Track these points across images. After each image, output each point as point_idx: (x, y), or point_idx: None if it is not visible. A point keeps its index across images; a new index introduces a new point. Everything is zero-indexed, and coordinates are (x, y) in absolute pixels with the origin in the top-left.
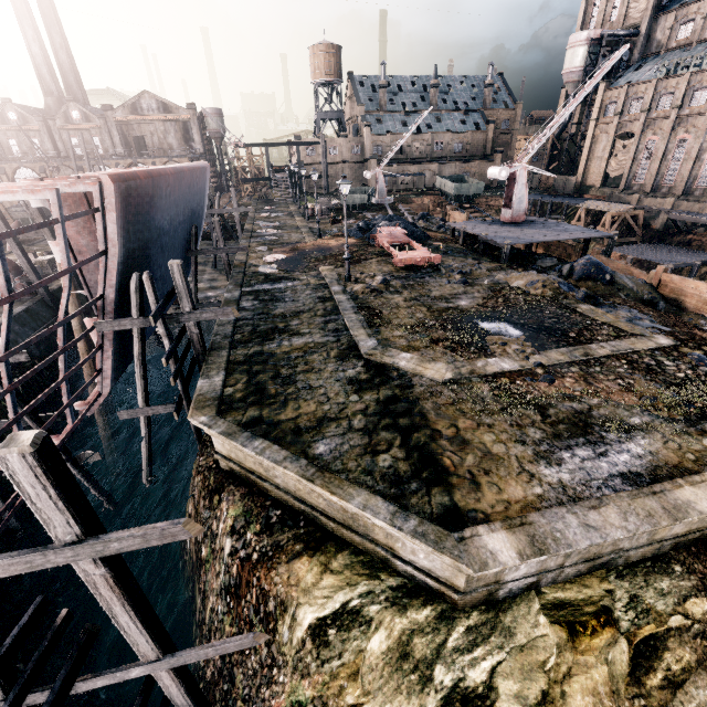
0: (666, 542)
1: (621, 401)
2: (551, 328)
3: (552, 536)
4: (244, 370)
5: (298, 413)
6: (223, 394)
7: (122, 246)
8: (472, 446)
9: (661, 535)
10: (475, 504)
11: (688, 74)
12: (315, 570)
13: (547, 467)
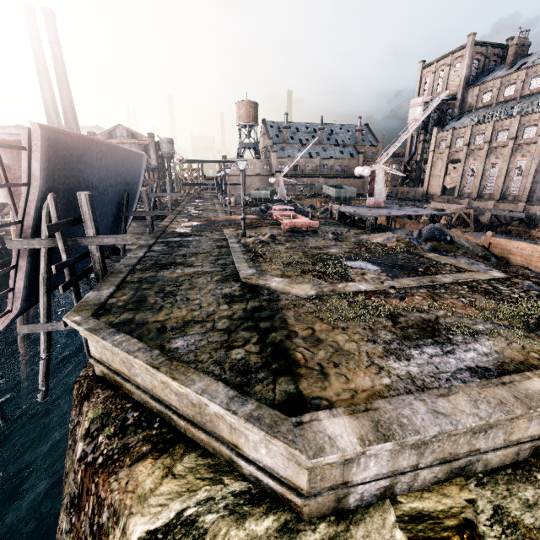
0: (524, 445)
1: (465, 313)
2: (403, 265)
3: (399, 421)
4: (134, 287)
5: (169, 317)
6: (106, 303)
7: (44, 182)
8: (325, 344)
9: (517, 435)
10: (320, 392)
11: (492, 121)
12: (156, 473)
13: (396, 361)
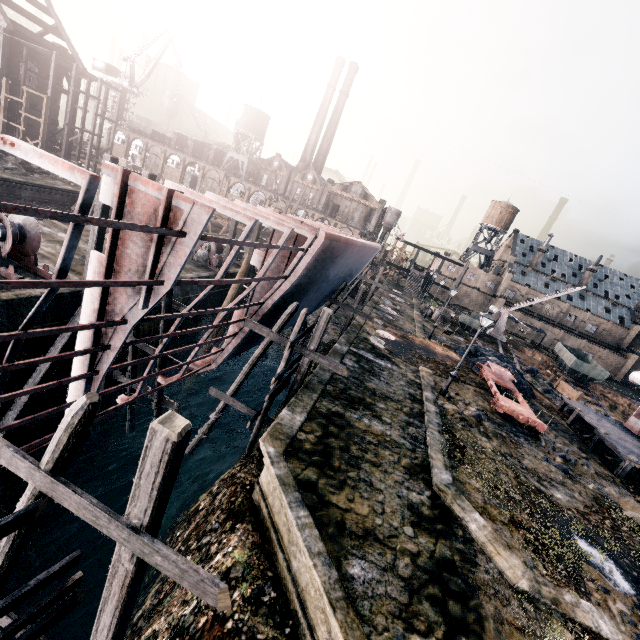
0: None
1: None
2: None
3: None
4: (322, 424)
5: (350, 506)
6: (296, 436)
7: (299, 278)
8: None
9: None
10: None
11: None
12: None
13: None
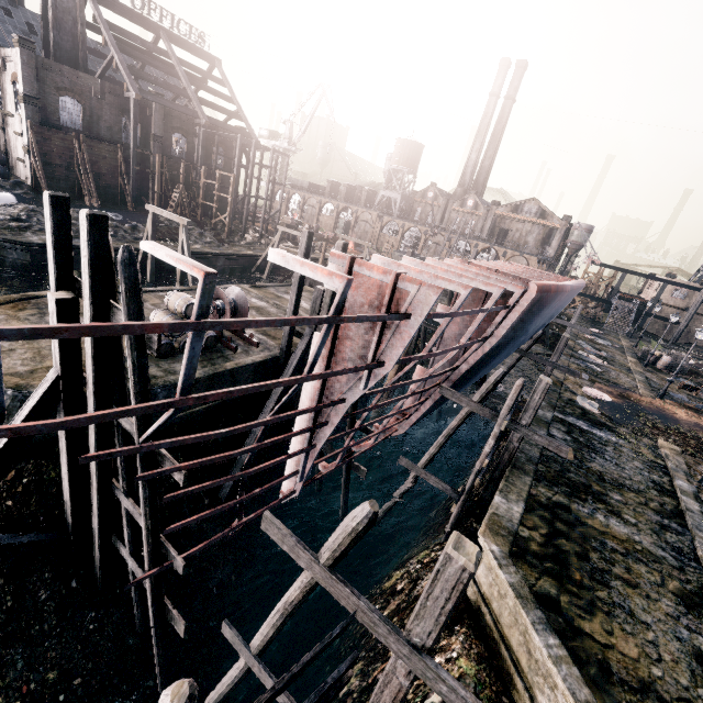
0: None
1: None
2: None
3: None
4: (545, 518)
5: (610, 641)
6: (517, 532)
7: (500, 339)
8: None
9: None
10: None
11: None
12: None
13: None
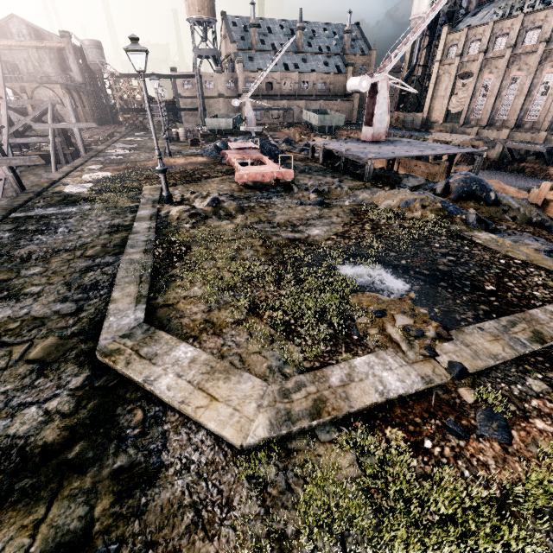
0: None
1: None
2: (452, 274)
3: None
4: None
5: None
6: None
7: None
8: None
9: None
10: None
11: (522, 15)
12: None
13: None
